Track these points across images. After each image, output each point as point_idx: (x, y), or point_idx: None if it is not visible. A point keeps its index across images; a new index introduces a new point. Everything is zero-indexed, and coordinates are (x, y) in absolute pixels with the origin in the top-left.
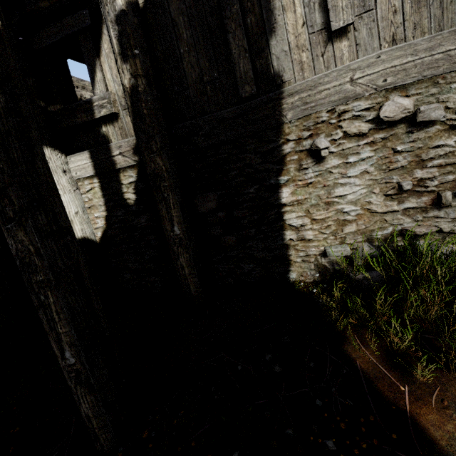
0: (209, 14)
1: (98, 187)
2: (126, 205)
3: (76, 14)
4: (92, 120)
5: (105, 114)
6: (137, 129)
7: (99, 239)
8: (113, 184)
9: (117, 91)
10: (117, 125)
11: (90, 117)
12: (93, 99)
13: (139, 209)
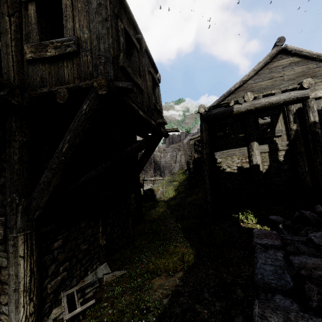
0: (318, 115)
1: (267, 155)
2: (279, 161)
3: (274, 110)
4: (272, 136)
5: (279, 135)
6: (295, 139)
7: (263, 172)
8: (274, 155)
9: (282, 129)
10: (280, 138)
11: (273, 135)
12: (275, 130)
13: (284, 163)
